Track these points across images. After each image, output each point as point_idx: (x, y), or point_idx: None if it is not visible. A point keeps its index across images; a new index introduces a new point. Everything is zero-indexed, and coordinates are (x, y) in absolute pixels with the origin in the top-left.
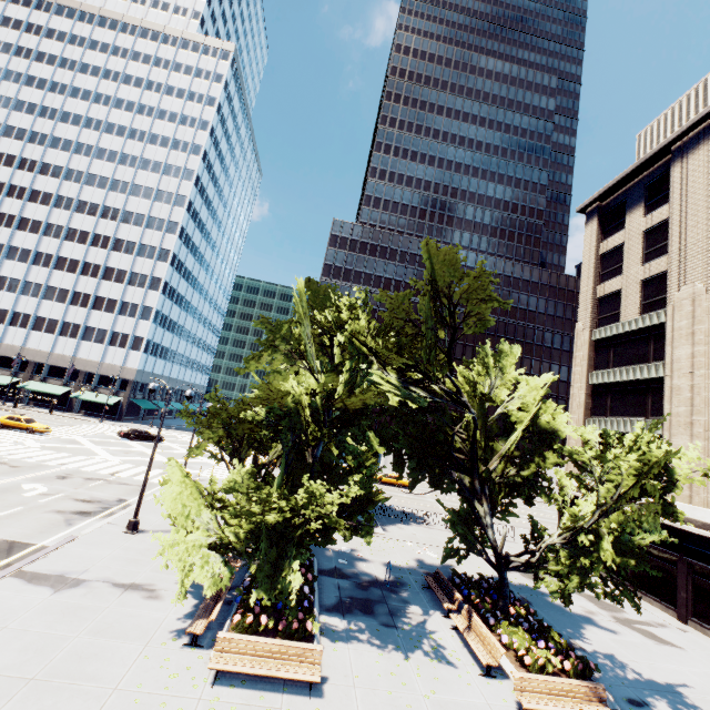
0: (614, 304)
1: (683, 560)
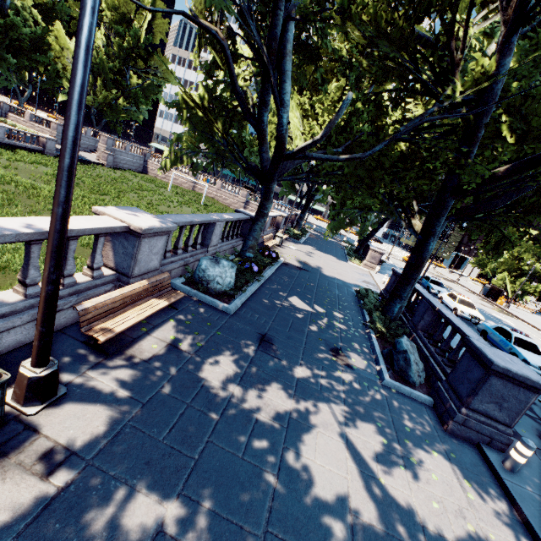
0: None
1: None
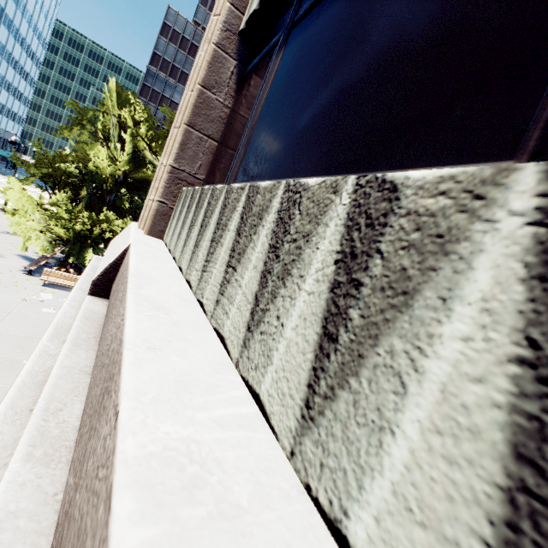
0: None
1: None
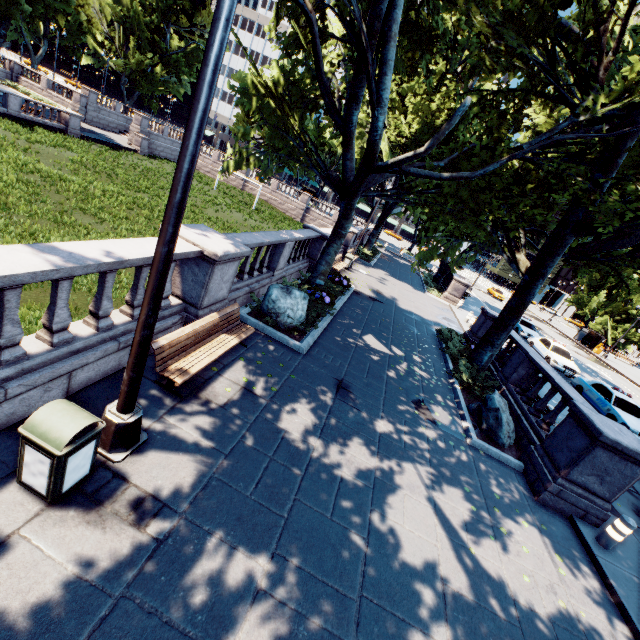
0: None
1: None
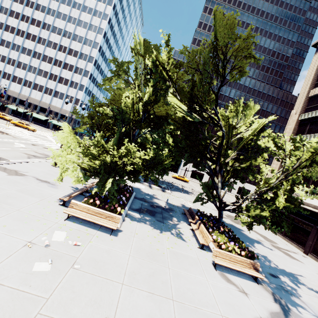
0: (317, 100)
1: (316, 228)
